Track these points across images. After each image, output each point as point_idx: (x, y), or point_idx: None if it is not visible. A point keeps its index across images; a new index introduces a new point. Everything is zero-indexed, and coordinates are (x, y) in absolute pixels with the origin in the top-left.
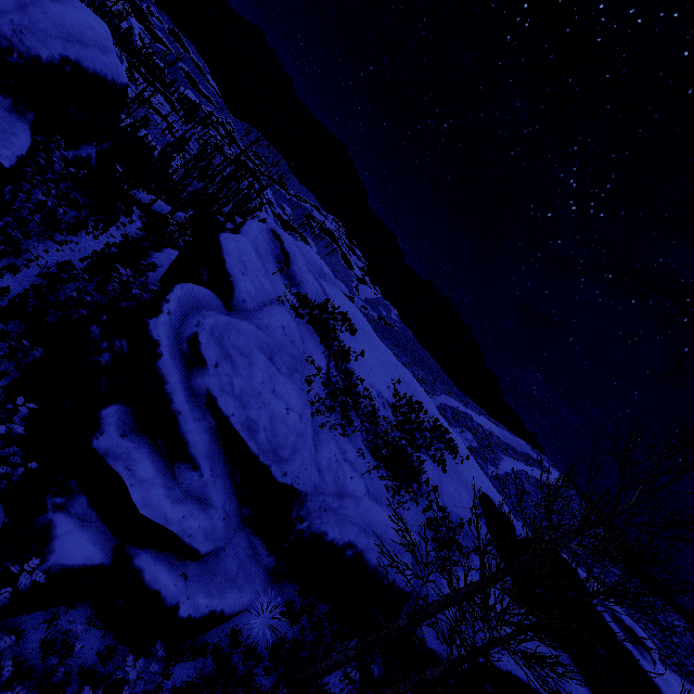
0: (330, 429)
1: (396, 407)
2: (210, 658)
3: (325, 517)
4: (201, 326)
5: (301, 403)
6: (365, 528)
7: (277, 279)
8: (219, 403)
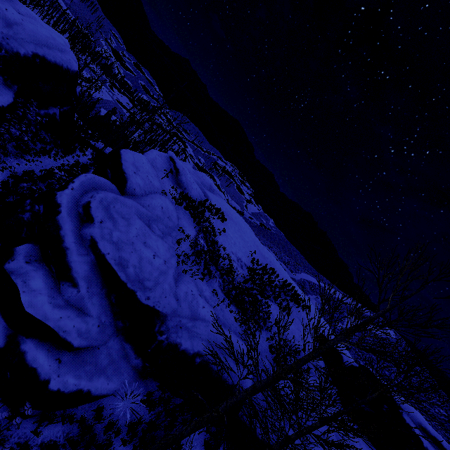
0: (192, 275)
1: (251, 268)
2: (77, 426)
3: (180, 333)
4: (93, 198)
5: (169, 255)
6: (212, 343)
7: (165, 181)
8: (99, 245)
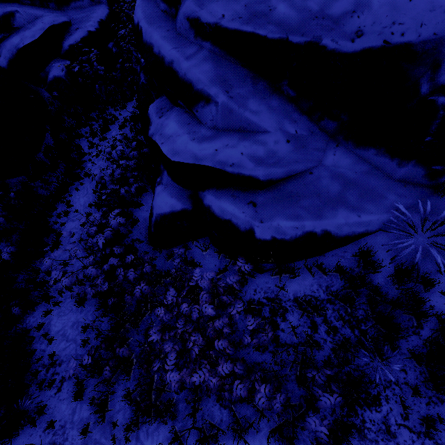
0: None
1: None
2: (337, 278)
3: None
4: None
5: None
6: None
7: None
8: (203, 20)
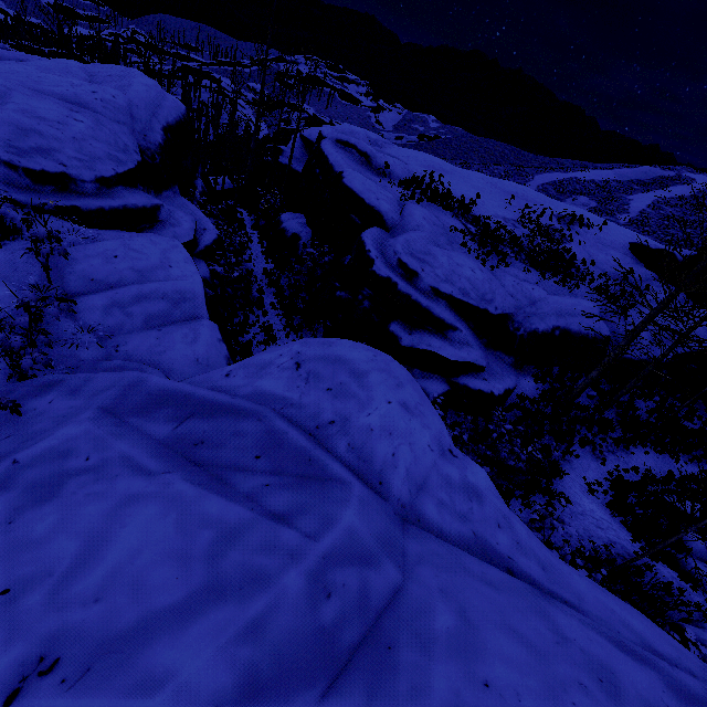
0: (497, 268)
1: (523, 221)
2: (516, 410)
3: (531, 321)
4: (397, 253)
5: (473, 262)
6: (560, 314)
7: (384, 184)
8: (441, 290)
